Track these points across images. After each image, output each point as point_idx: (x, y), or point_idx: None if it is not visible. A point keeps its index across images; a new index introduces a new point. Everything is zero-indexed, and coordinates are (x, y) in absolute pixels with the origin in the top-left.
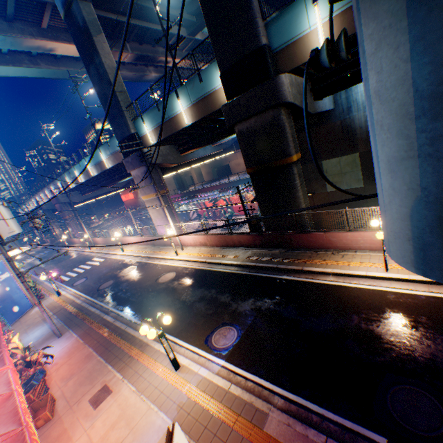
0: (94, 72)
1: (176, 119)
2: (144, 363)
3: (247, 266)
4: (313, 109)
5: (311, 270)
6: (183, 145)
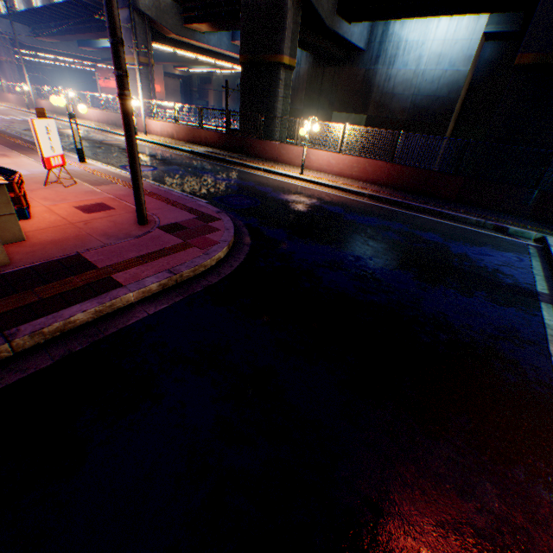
0: None
1: None
2: None
3: (200, 155)
4: (333, 23)
5: (249, 165)
6: (191, 11)
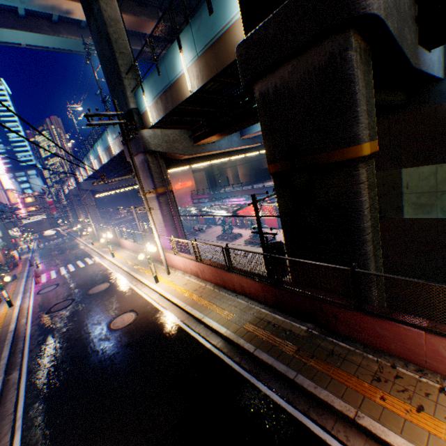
0: (94, 26)
1: (178, 85)
2: None
3: (239, 346)
4: (416, 59)
5: (382, 437)
6: (197, 130)
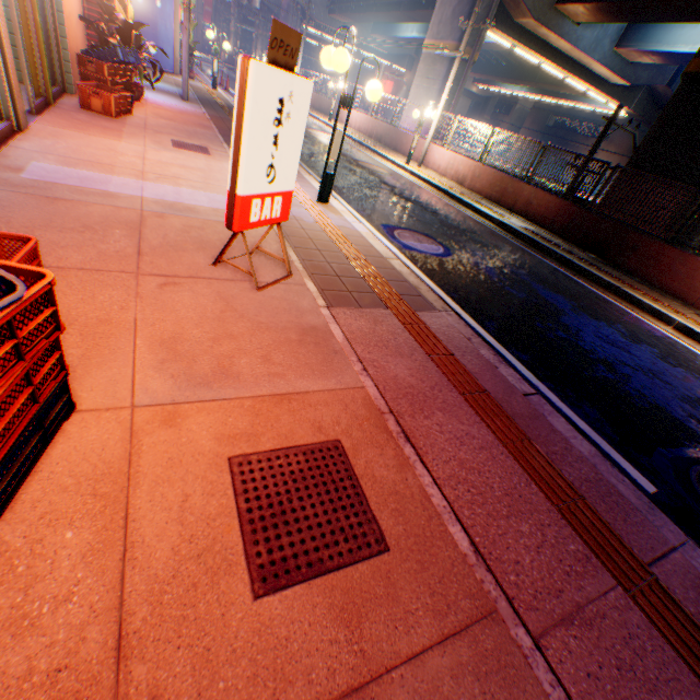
0: None
1: None
2: None
3: (514, 233)
4: None
5: (637, 298)
6: None
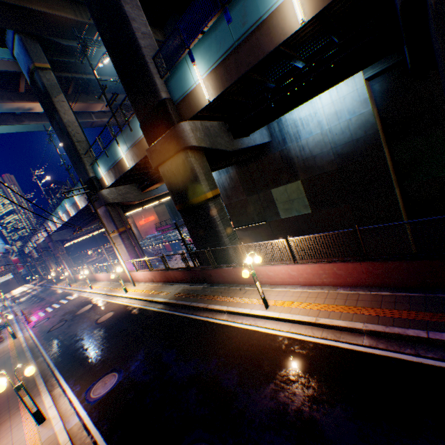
0: (57, 126)
1: (121, 163)
2: (23, 416)
3: (170, 303)
4: (234, 146)
5: (212, 308)
6: (142, 183)
